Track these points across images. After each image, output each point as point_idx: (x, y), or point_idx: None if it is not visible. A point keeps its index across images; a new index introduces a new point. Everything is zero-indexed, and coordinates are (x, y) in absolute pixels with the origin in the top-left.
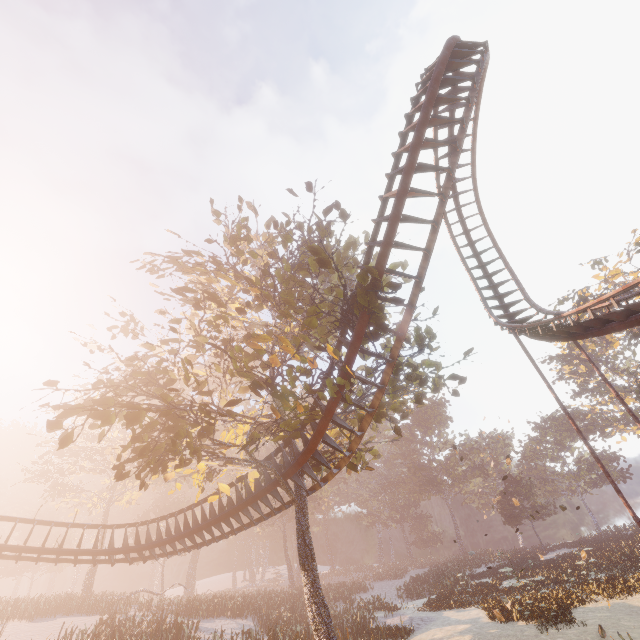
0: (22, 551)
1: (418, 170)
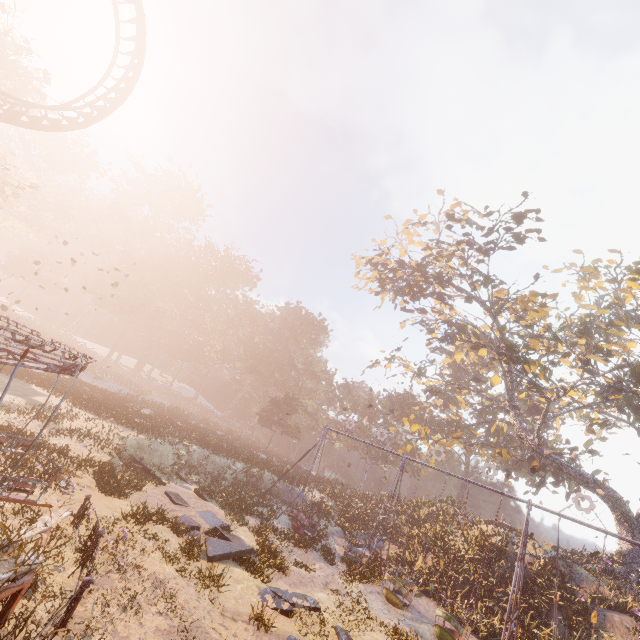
0: None
1: None
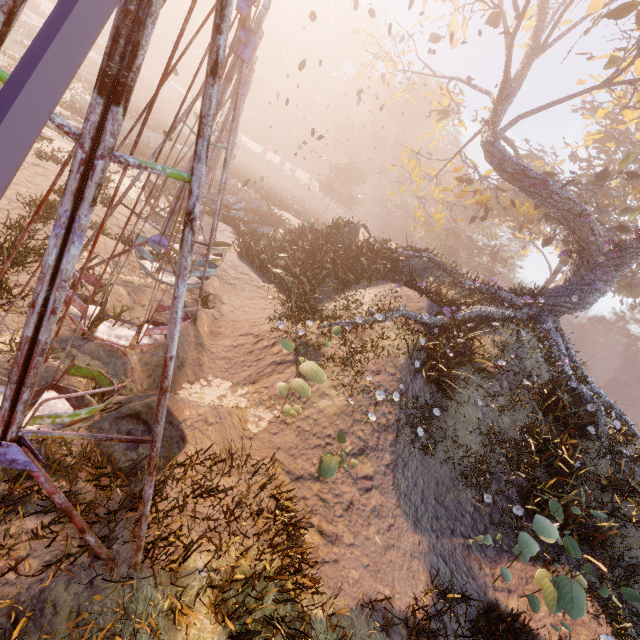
0: None
1: None
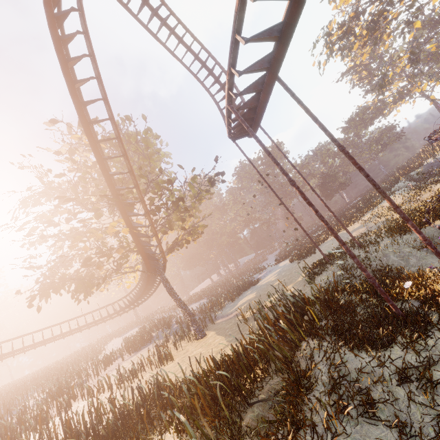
0: (87, 326)
1: (86, 105)
